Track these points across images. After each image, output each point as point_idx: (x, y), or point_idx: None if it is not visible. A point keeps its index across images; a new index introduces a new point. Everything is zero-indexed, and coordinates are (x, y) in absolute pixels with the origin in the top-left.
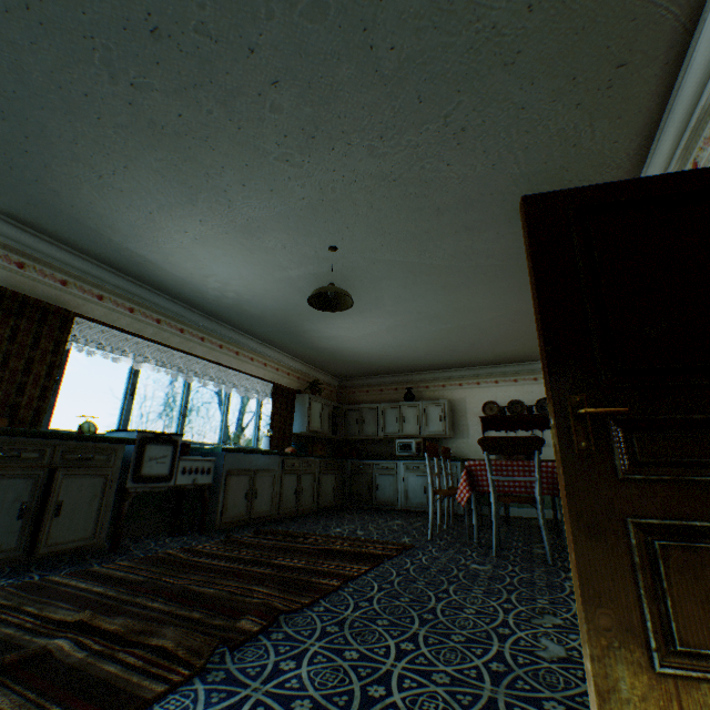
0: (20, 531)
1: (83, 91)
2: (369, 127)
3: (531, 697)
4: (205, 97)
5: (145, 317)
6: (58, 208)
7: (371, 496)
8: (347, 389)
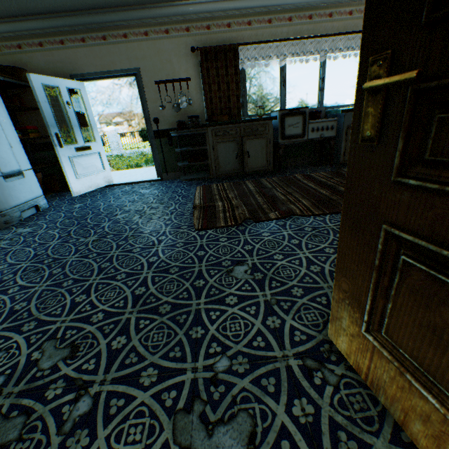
0: (238, 163)
1: None
2: None
3: None
4: None
5: (279, 22)
6: None
7: None
8: None
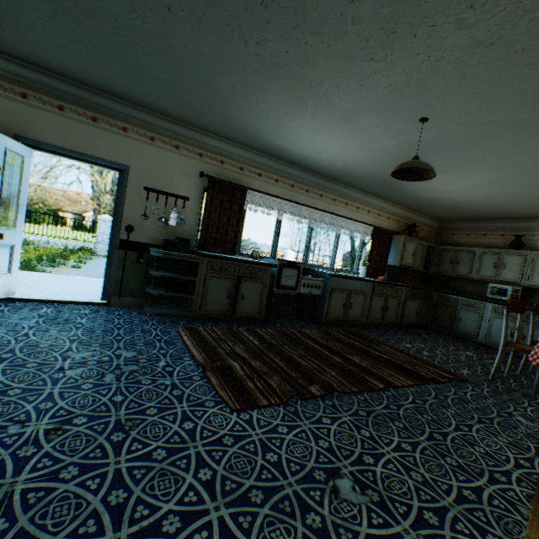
0: (228, 304)
1: (232, 58)
2: (455, 1)
3: (480, 526)
4: (301, 33)
5: (284, 184)
6: (233, 126)
7: (451, 325)
8: (446, 231)
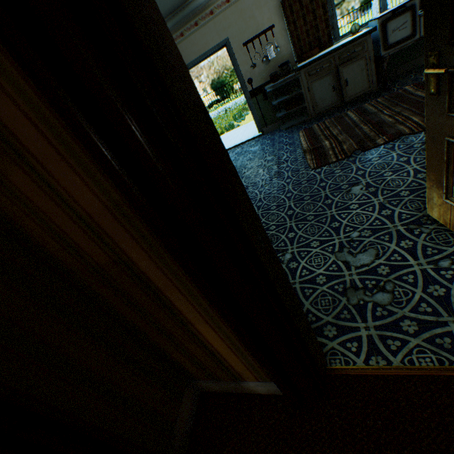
0: (336, 96)
1: None
2: None
3: None
4: None
5: None
6: None
7: None
8: None
